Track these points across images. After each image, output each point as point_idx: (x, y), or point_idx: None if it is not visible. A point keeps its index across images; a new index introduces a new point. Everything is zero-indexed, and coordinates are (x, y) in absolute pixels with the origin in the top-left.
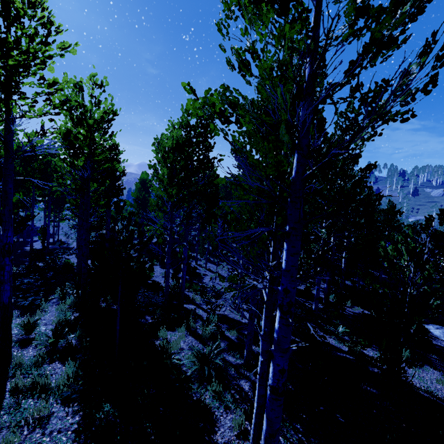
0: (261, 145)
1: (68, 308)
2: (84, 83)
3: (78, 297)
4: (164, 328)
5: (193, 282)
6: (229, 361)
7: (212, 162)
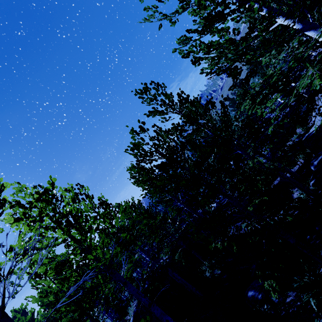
0: None
1: None
2: None
3: None
4: None
5: None
6: None
7: None
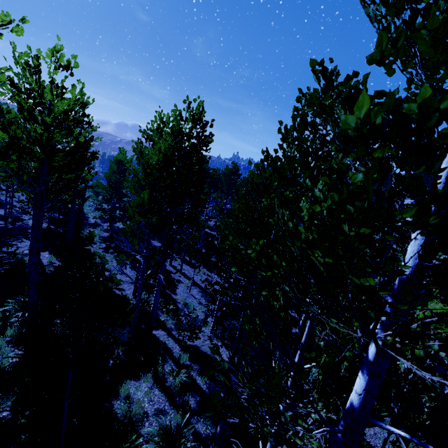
0: (314, 355)
1: (8, 342)
2: (42, 58)
3: (24, 319)
4: (127, 383)
5: (166, 291)
6: (199, 431)
7: (204, 182)
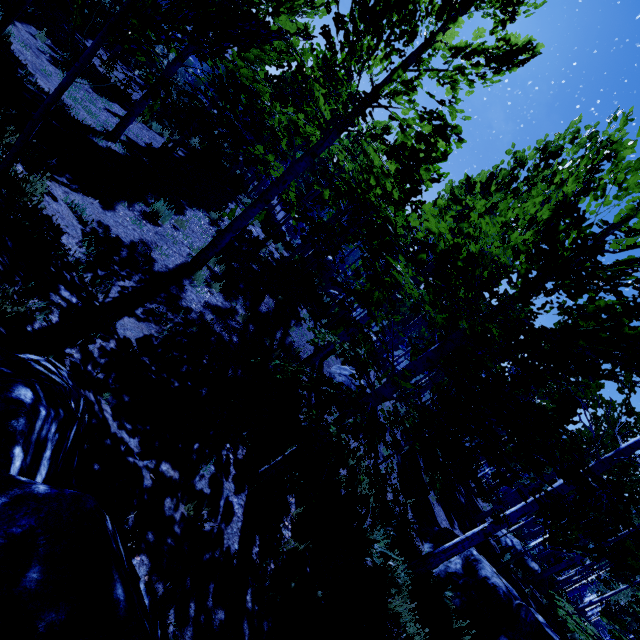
0: None
1: None
2: None
3: None
4: None
5: None
6: None
7: None
